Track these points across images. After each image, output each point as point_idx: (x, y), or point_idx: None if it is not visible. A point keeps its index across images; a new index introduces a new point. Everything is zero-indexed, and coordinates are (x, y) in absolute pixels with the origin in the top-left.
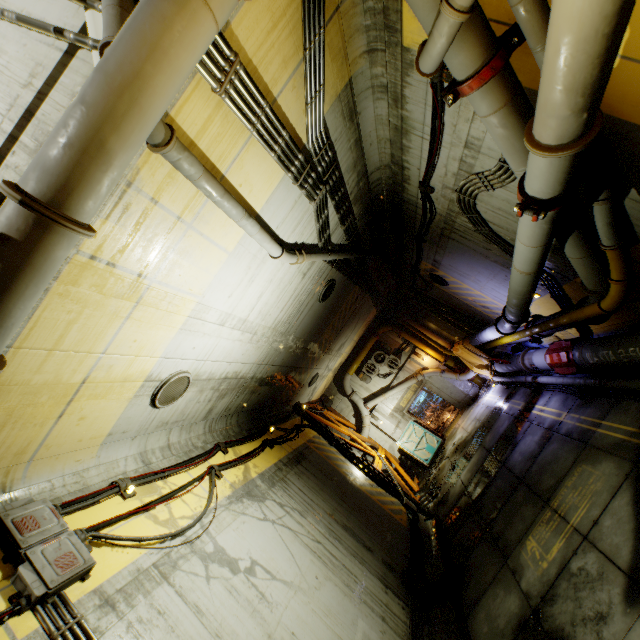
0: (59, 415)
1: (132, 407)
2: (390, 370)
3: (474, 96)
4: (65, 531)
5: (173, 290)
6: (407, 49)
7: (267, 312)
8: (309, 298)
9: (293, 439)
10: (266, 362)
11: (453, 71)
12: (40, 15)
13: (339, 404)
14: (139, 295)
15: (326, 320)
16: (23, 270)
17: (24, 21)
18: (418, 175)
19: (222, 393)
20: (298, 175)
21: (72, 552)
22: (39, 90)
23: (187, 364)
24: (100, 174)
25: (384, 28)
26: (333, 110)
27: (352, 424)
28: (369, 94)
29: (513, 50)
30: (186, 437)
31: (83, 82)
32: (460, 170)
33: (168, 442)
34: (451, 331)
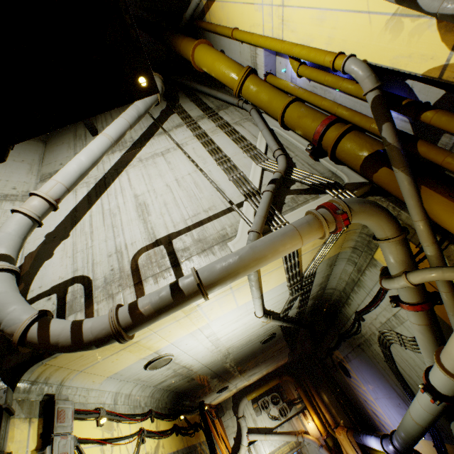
0: (113, 353)
1: (137, 363)
2: (279, 415)
3: (408, 311)
4: (70, 433)
5: (203, 314)
6: (375, 259)
7: (231, 338)
8: (256, 338)
9: (190, 435)
10: (209, 366)
11: (399, 294)
12: (224, 187)
13: (228, 419)
14: (190, 312)
15: (256, 354)
16: (178, 305)
17: (218, 190)
18: (357, 307)
19: (175, 374)
20: (292, 284)
21: (68, 453)
22: (210, 216)
23: (177, 351)
24: (228, 282)
25: (366, 245)
26: (324, 262)
27: (230, 445)
28: (345, 260)
29: (436, 304)
30: (139, 393)
31: (230, 224)
32: (386, 323)
33: (131, 392)
34: (339, 411)
